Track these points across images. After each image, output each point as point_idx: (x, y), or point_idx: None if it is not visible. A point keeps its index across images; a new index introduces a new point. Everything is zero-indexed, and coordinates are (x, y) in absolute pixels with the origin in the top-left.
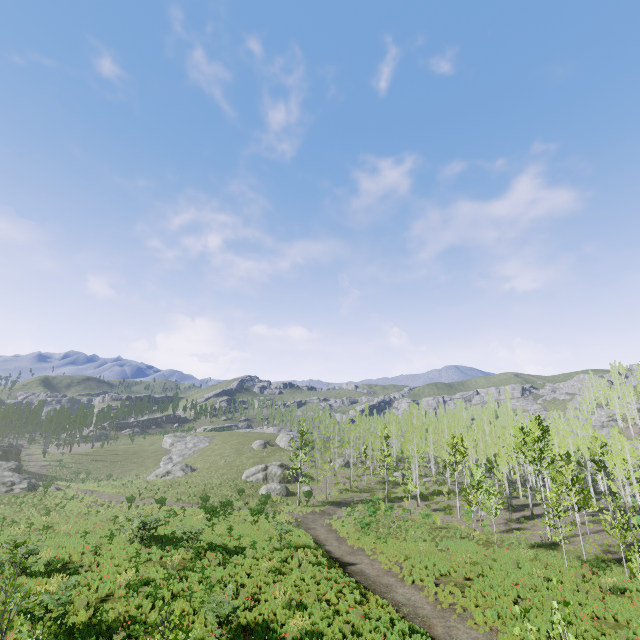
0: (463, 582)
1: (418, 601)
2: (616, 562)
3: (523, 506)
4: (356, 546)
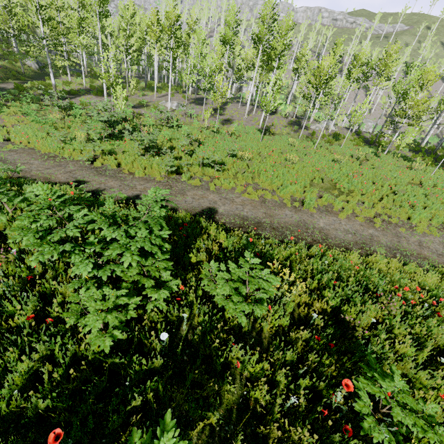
0: (330, 186)
1: (356, 229)
2: (311, 138)
3: (199, 100)
4: (155, 176)
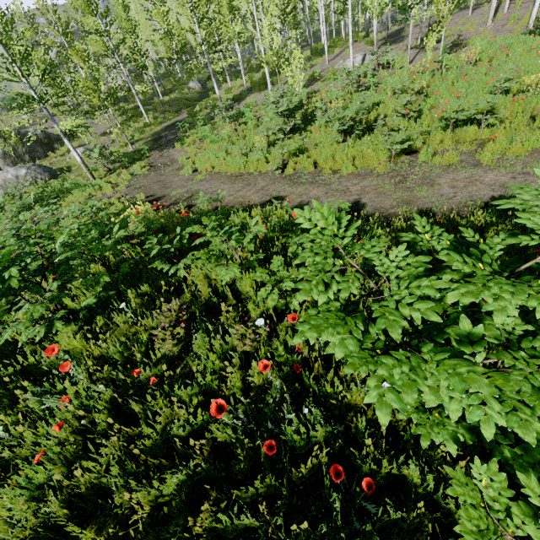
0: None
1: None
2: None
3: (392, 37)
4: (372, 167)
